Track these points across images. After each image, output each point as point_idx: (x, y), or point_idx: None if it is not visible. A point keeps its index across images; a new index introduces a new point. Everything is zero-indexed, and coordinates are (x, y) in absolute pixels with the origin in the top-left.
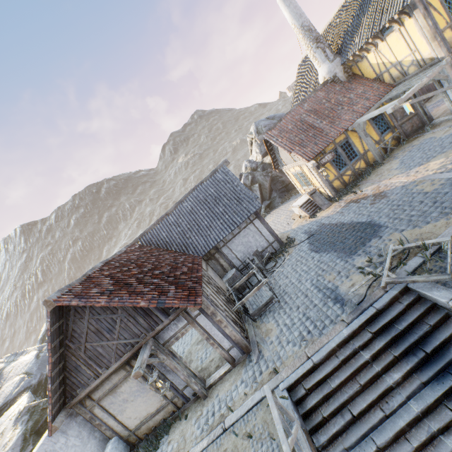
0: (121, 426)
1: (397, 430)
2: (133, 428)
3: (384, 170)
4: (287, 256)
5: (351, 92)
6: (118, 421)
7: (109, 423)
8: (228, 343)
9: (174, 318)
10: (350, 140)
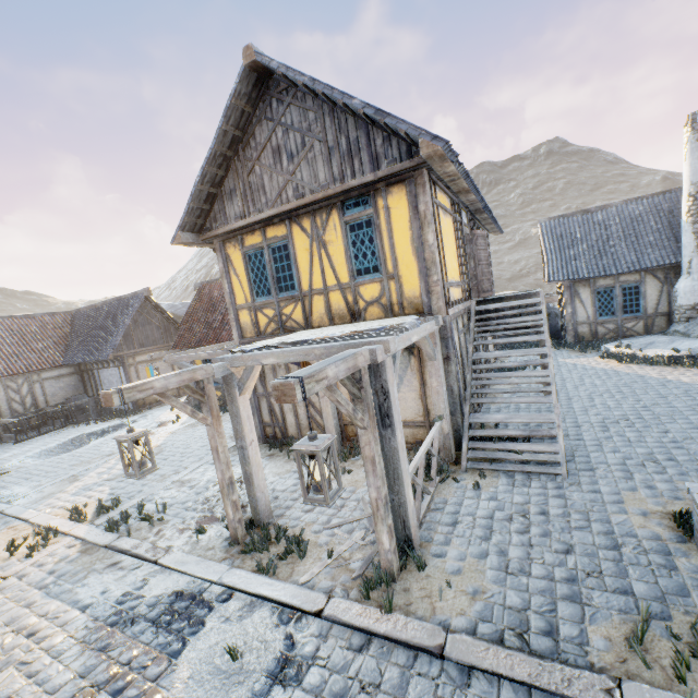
0: None
1: None
2: None
3: None
4: (106, 421)
5: None
6: None
7: None
8: None
9: None
10: None
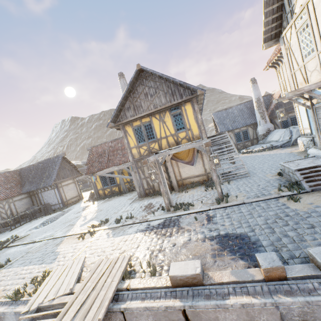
0: None
1: None
2: None
3: (111, 199)
4: (52, 213)
5: None
6: None
7: None
8: None
9: None
10: (114, 174)
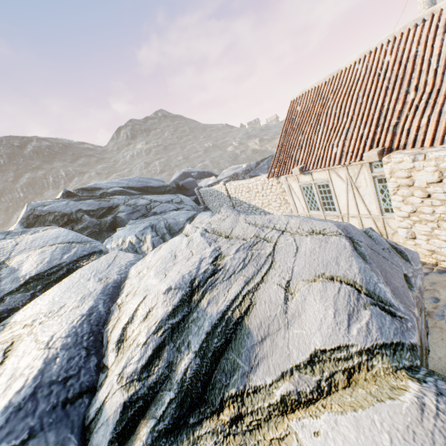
0: None
1: None
2: None
3: None
4: None
5: None
6: None
7: None
8: None
9: None
10: None
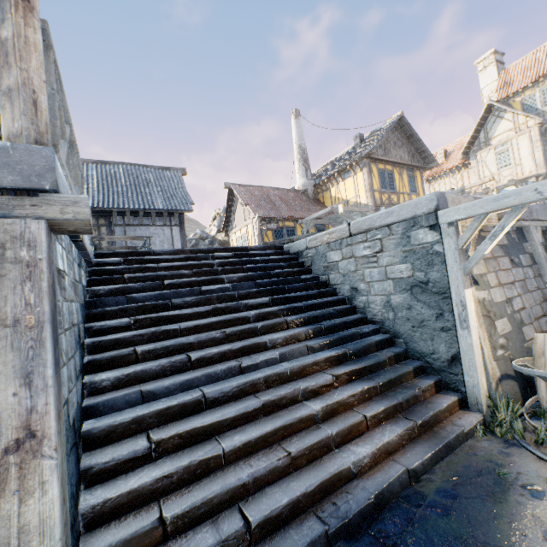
0: None
1: (205, 296)
2: None
3: None
4: None
5: (312, 206)
6: None
7: None
8: None
9: None
10: (296, 231)
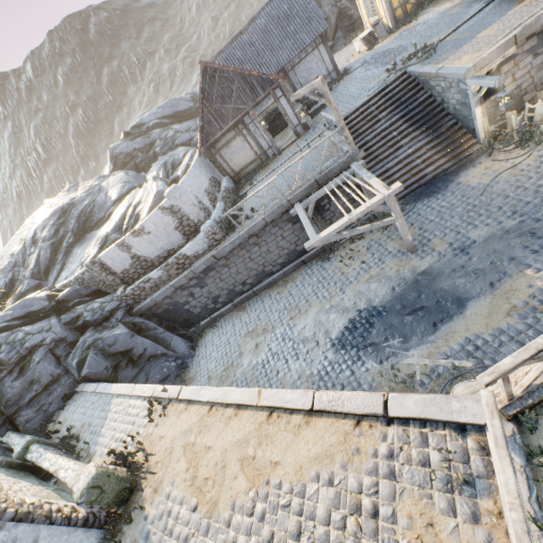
0: (230, 170)
1: (376, 133)
2: (237, 172)
3: None
4: (342, 82)
5: None
6: (229, 166)
7: (224, 167)
8: (297, 122)
9: (267, 96)
10: None
